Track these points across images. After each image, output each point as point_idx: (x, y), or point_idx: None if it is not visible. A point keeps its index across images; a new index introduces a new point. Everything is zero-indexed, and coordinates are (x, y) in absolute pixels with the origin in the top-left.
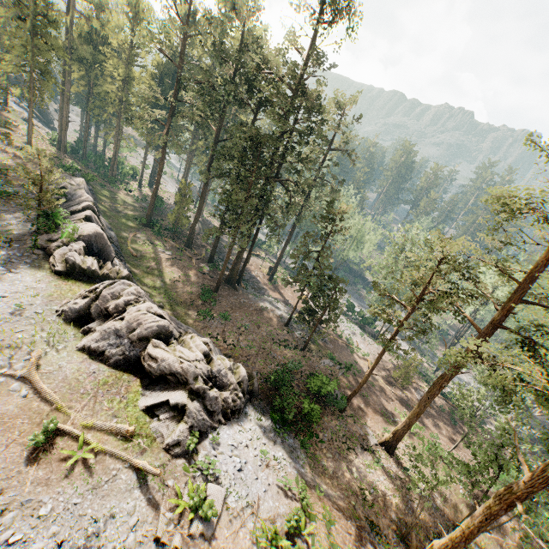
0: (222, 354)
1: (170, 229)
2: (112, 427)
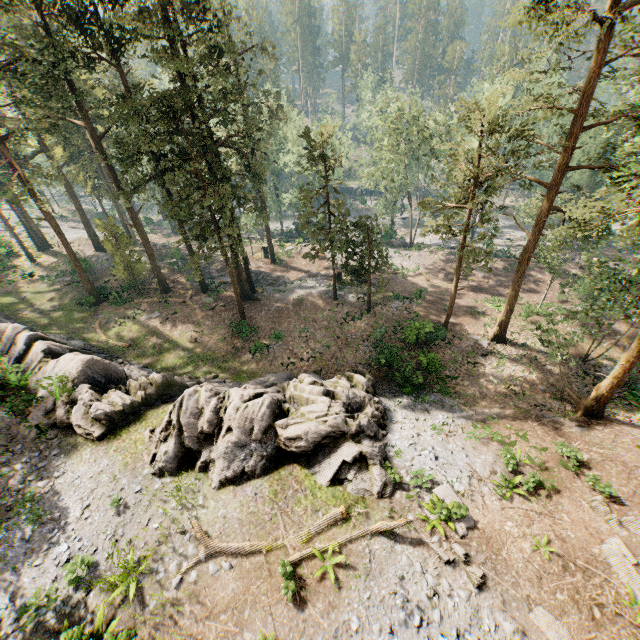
0: (315, 374)
1: (127, 287)
2: (326, 521)
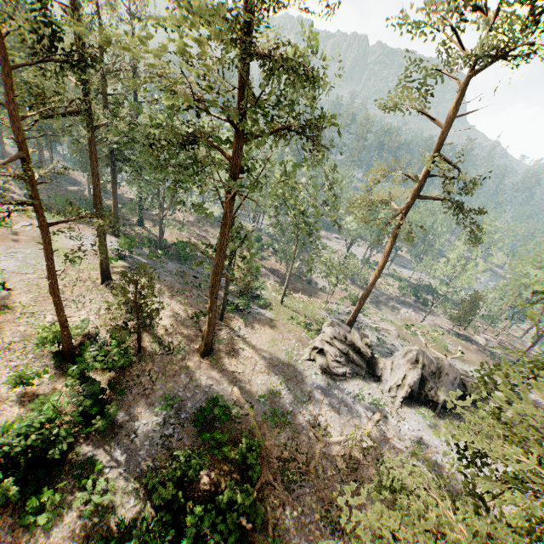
0: None
1: None
2: None
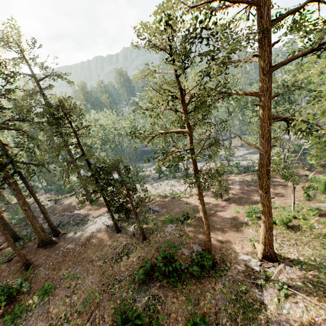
0: None
1: None
2: None
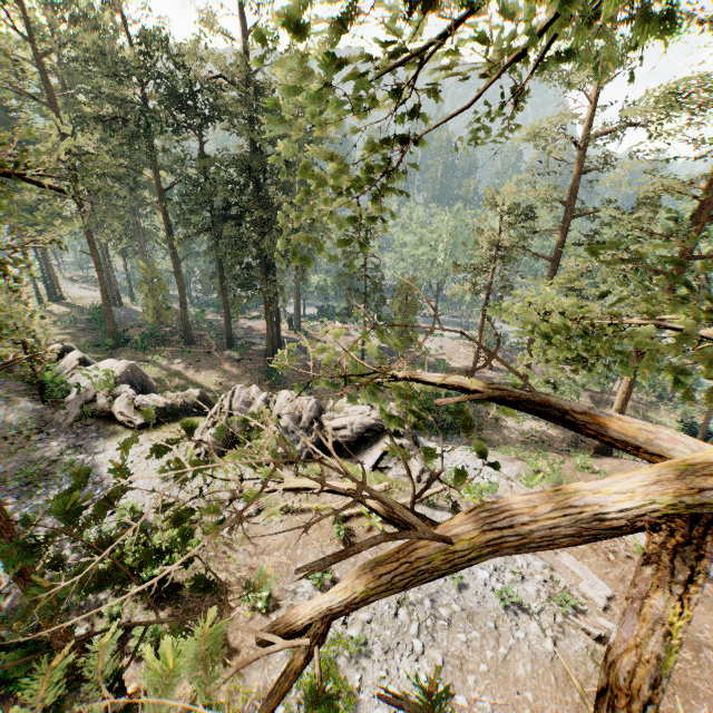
0: None
1: (148, 336)
2: None
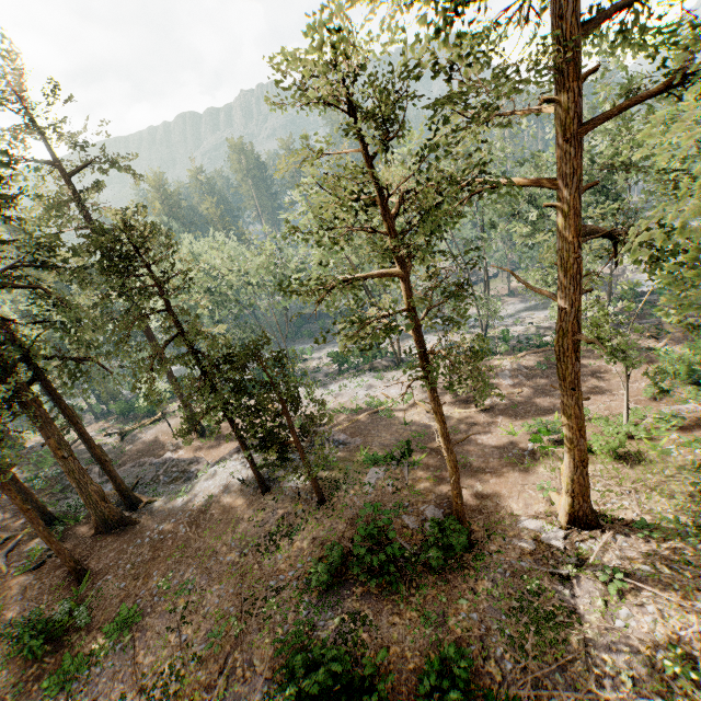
0: None
1: None
2: None
